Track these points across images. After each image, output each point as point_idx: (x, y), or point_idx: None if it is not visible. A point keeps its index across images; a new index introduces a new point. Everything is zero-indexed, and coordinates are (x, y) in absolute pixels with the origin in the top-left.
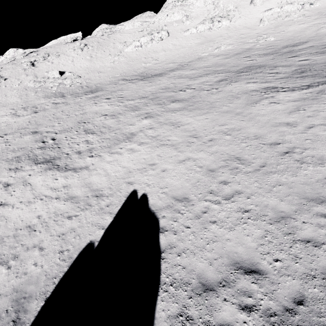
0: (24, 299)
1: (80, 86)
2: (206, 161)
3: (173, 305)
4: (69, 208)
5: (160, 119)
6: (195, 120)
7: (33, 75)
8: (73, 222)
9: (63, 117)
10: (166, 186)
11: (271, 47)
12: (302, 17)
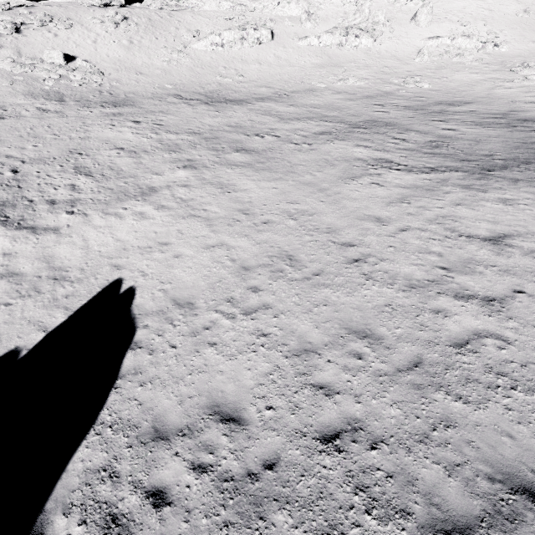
0: None
1: (97, 90)
2: (245, 253)
3: (100, 454)
4: None
5: (206, 175)
6: (257, 187)
7: (14, 50)
8: None
9: (47, 138)
10: (170, 281)
11: (420, 98)
12: (478, 62)
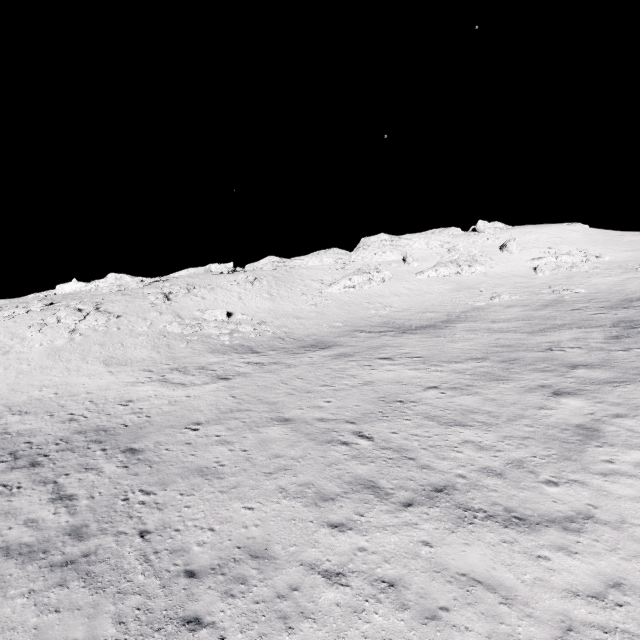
0: None
1: (276, 337)
2: None
3: None
4: None
5: (608, 398)
6: None
7: (173, 314)
8: None
9: (323, 390)
10: None
11: (597, 299)
12: (598, 269)
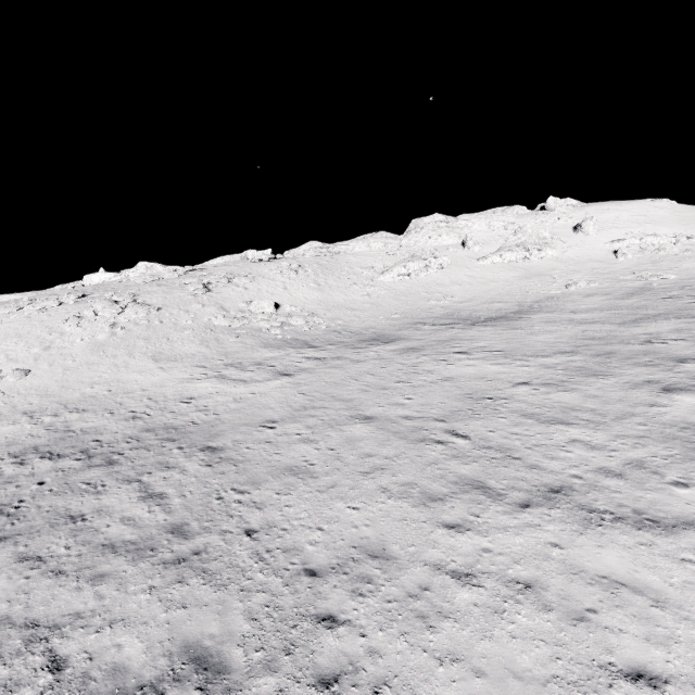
0: None
1: (332, 331)
2: None
3: None
4: None
5: None
6: None
7: (217, 306)
8: None
9: (400, 386)
10: None
11: (691, 286)
12: (689, 252)
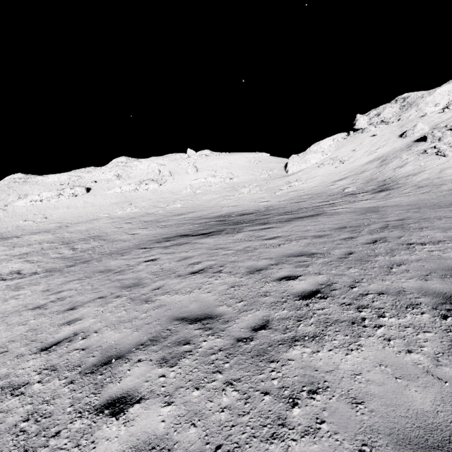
0: None
1: None
2: None
3: None
4: None
5: None
6: None
7: None
8: None
9: None
10: None
11: (167, 213)
12: (219, 188)
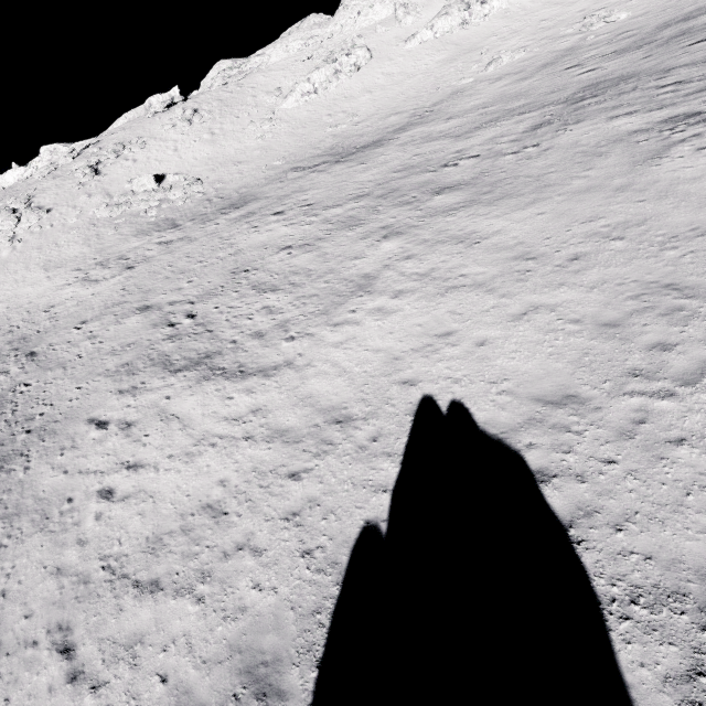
0: (266, 667)
1: (204, 200)
2: (585, 306)
3: (664, 650)
4: (283, 456)
5: (423, 235)
6: (512, 222)
7: (103, 193)
8: (305, 485)
9: (195, 268)
10: (503, 377)
11: (626, 33)
12: None
